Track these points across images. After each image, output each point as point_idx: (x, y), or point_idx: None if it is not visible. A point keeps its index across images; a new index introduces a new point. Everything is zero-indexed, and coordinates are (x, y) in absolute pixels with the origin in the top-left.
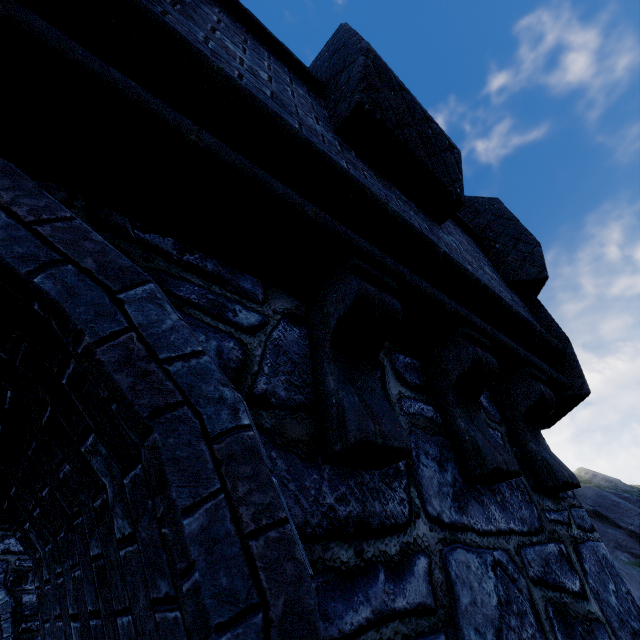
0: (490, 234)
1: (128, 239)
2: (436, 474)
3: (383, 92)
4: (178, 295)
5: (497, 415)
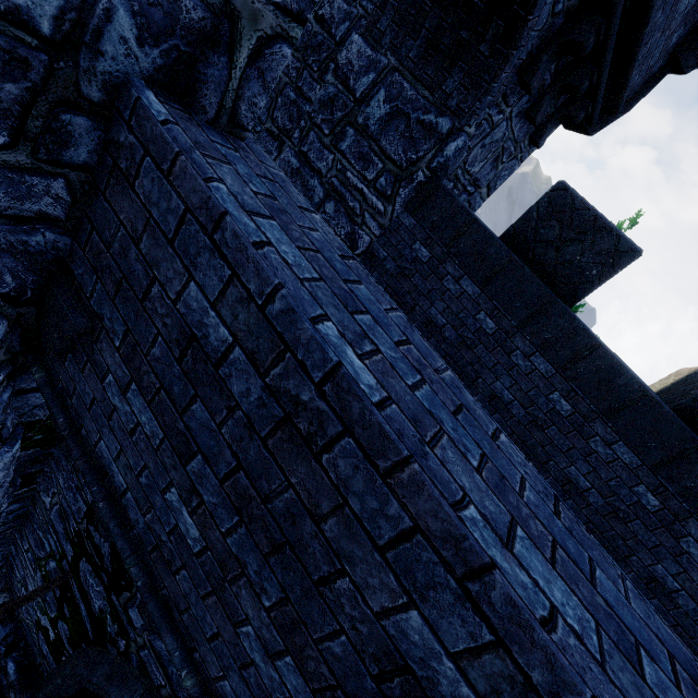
0: None
1: None
2: (524, 103)
3: None
4: None
5: (559, 104)
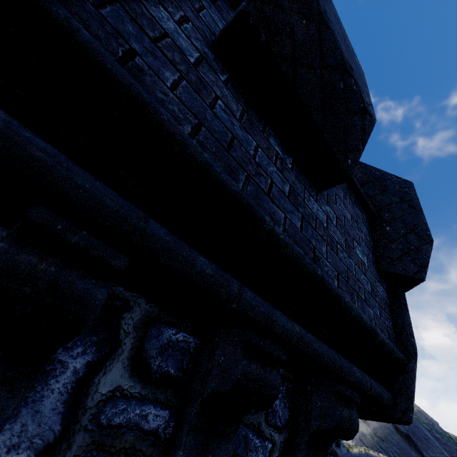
0: (386, 214)
1: None
2: None
3: (289, 14)
4: None
5: (285, 416)
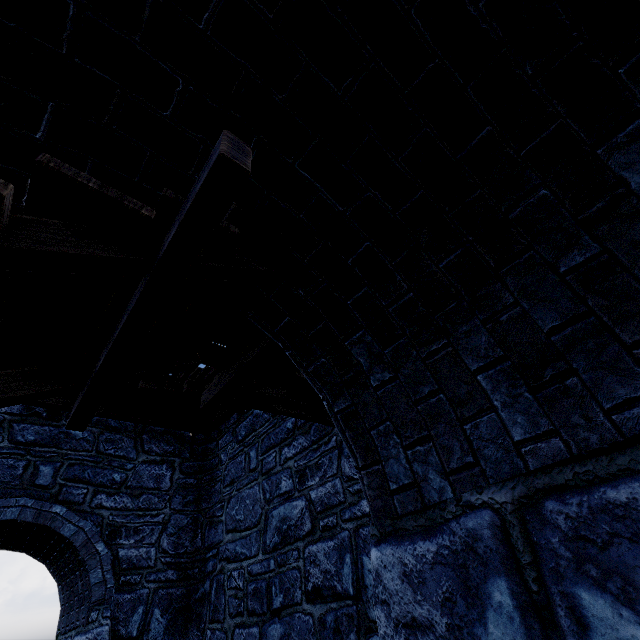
0: None
1: None
2: None
3: None
4: None
5: None
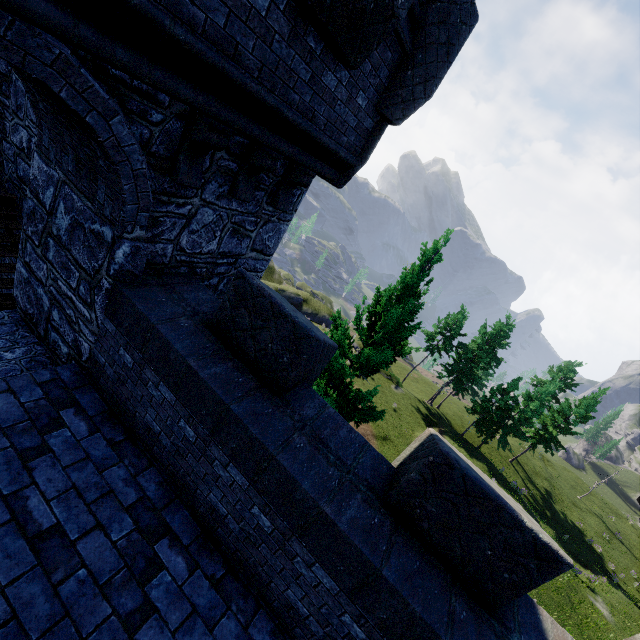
0: (420, 56)
1: (109, 77)
2: (215, 188)
3: None
4: (128, 108)
5: (281, 173)
